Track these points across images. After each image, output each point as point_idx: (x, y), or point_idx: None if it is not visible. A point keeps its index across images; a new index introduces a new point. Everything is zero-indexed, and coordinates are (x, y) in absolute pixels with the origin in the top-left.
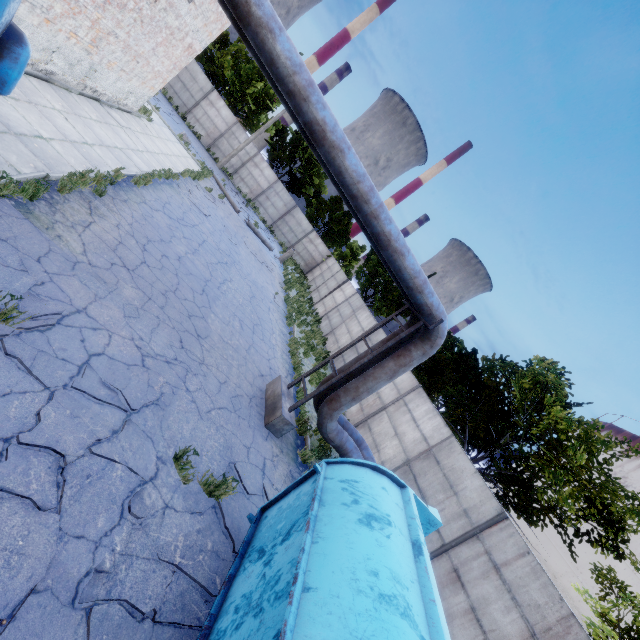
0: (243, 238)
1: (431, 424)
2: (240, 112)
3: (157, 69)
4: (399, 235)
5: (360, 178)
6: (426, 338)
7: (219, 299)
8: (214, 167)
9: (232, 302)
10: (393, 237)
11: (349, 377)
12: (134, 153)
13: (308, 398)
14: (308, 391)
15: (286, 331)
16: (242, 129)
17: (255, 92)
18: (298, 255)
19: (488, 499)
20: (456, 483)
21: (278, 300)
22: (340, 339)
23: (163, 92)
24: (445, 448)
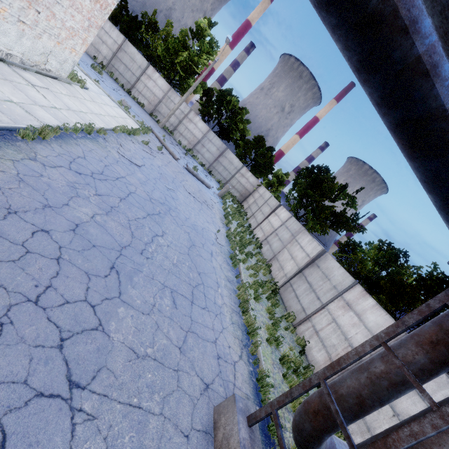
0: (182, 182)
1: None
2: (173, 81)
3: (69, 25)
4: None
5: None
6: None
7: (140, 270)
8: (156, 127)
9: (162, 266)
10: None
11: (360, 412)
12: (43, 109)
13: None
14: (268, 359)
15: (232, 275)
16: (175, 93)
17: (182, 61)
18: (233, 188)
19: None
20: None
21: (220, 238)
22: (285, 266)
23: (110, 75)
24: None
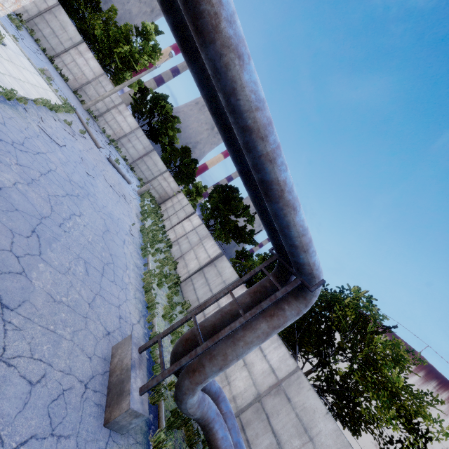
0: (102, 171)
1: (277, 354)
2: (108, 67)
3: None
4: (293, 185)
5: (259, 103)
6: (301, 296)
7: (58, 239)
8: (79, 107)
9: (78, 241)
10: (287, 187)
11: (213, 334)
12: None
13: (166, 375)
14: (161, 329)
15: (141, 263)
16: (108, 80)
17: (122, 52)
18: (154, 189)
19: (345, 447)
20: (310, 426)
21: (134, 231)
22: (189, 264)
23: (30, 32)
24: (294, 383)
